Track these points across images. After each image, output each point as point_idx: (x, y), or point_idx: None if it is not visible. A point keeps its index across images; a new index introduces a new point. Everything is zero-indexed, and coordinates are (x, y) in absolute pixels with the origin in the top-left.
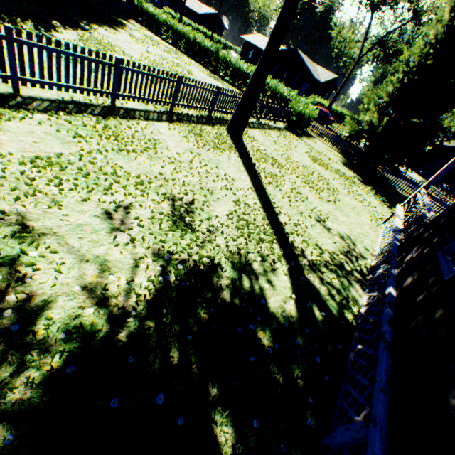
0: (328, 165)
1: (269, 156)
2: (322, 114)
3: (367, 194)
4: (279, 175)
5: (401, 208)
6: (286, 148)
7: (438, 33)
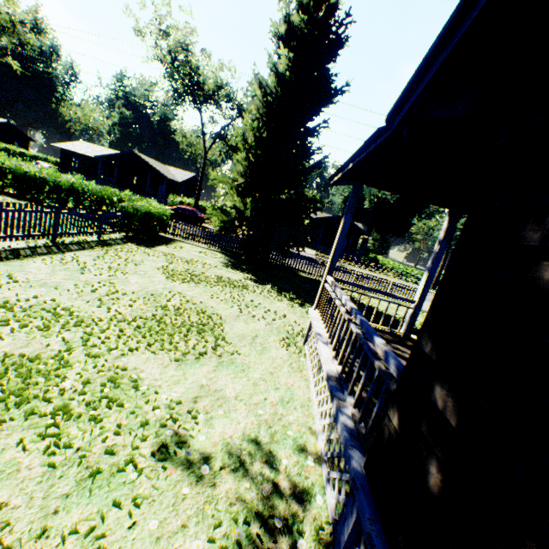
0: (201, 275)
1: (43, 308)
2: (189, 213)
3: (269, 297)
4: (60, 349)
5: (316, 313)
6: (114, 272)
7: (259, 108)
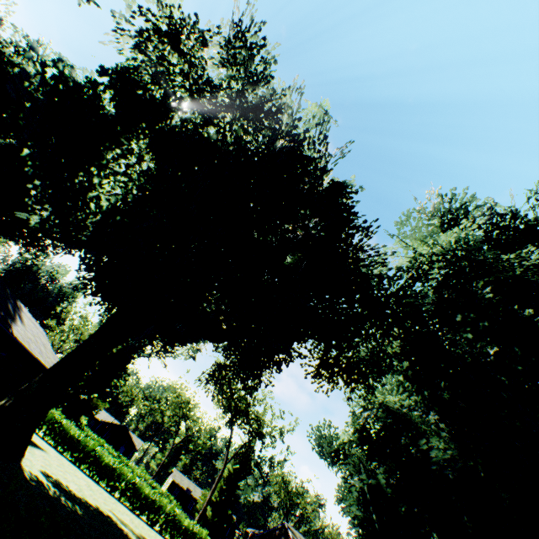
0: None
1: None
2: None
3: None
4: None
5: None
6: None
7: (226, 476)
